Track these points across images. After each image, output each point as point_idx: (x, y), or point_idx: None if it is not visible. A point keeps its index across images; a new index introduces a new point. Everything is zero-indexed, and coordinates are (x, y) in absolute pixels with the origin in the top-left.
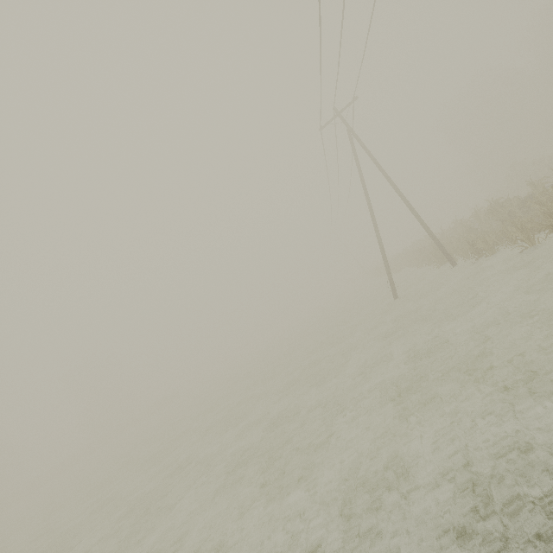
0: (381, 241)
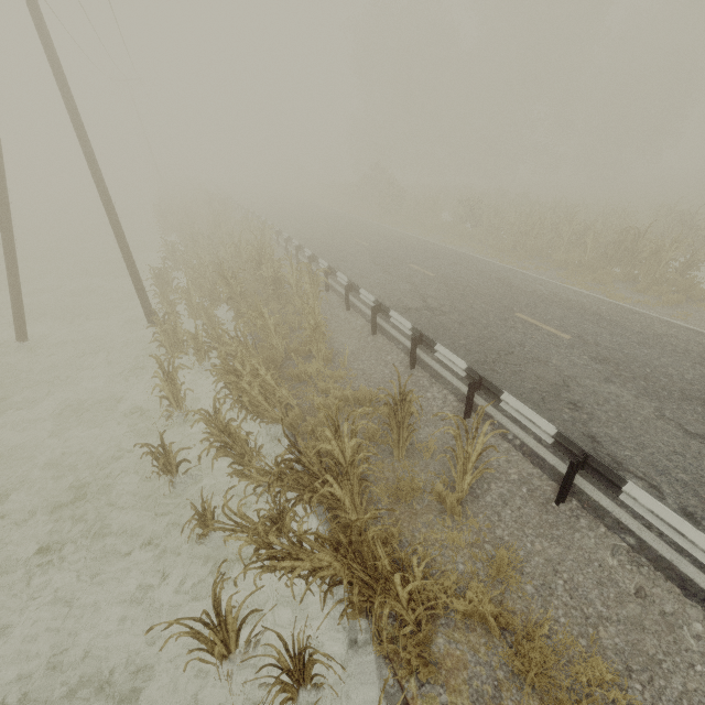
0: (7, 218)
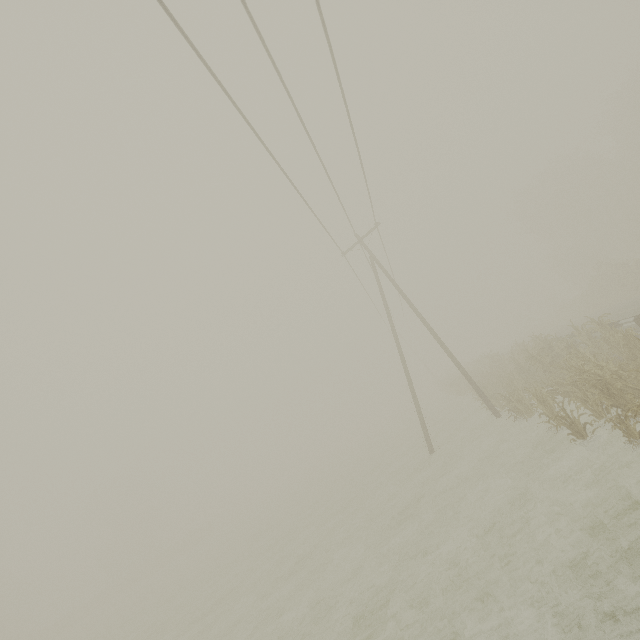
0: (411, 382)
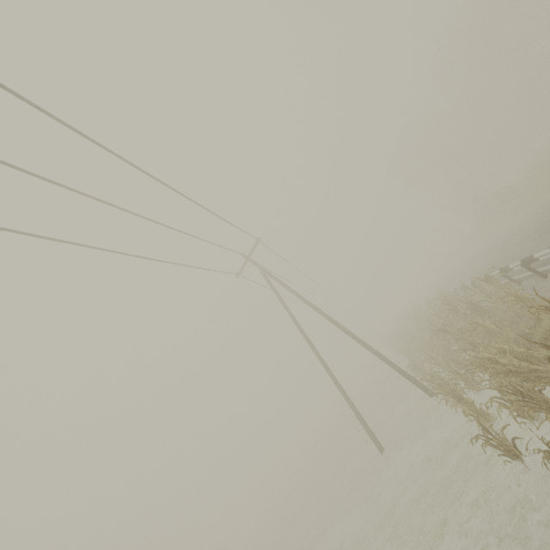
0: (337, 382)
